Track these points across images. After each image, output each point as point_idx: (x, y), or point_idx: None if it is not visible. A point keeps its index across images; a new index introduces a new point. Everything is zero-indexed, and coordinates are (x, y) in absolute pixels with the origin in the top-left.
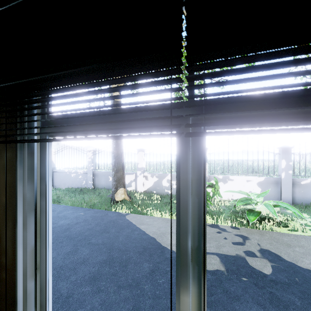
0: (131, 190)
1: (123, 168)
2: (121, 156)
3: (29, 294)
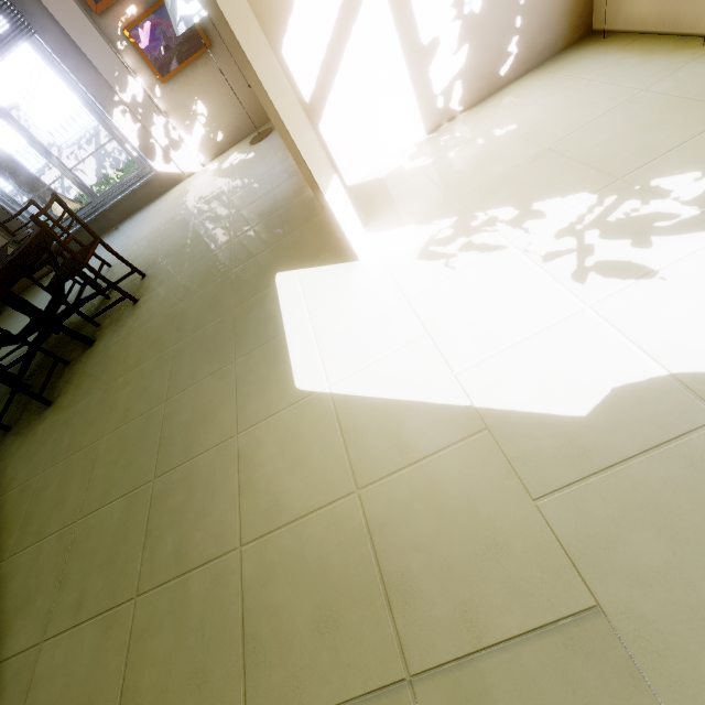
0: (76, 196)
1: (18, 165)
2: None
3: (1, 197)
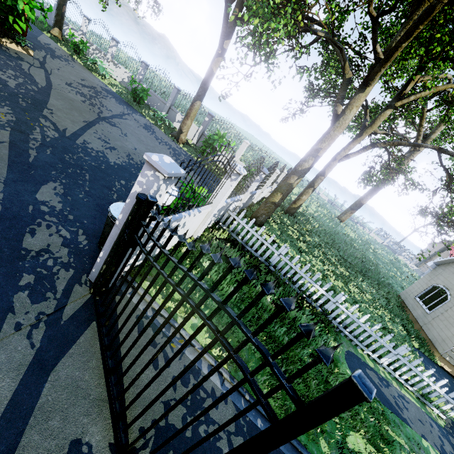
0: None
1: (62, 16)
2: (63, 7)
3: None
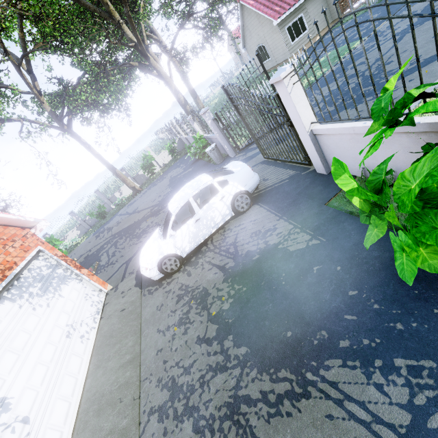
0: None
1: None
2: None
3: None
